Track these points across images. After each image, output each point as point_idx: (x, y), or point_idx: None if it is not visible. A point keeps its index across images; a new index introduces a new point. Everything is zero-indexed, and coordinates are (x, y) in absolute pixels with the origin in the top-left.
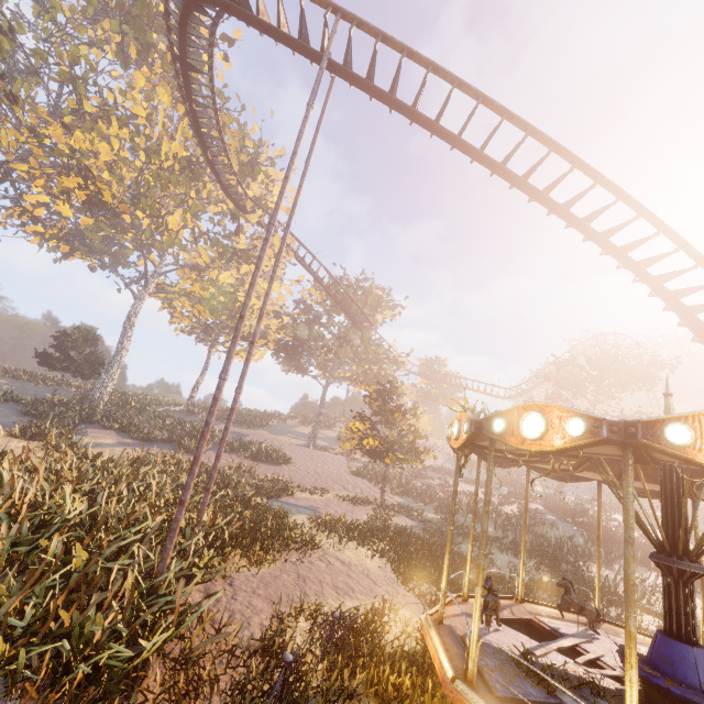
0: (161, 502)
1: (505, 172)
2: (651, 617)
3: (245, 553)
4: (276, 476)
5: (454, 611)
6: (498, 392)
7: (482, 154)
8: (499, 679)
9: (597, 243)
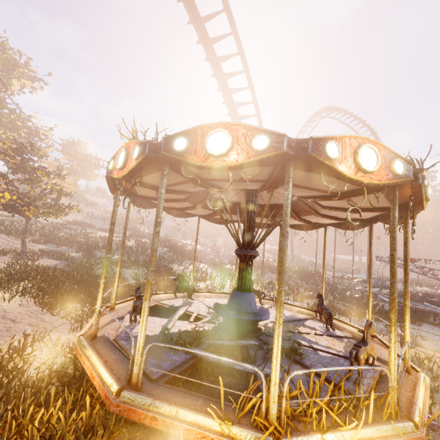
0: None
1: None
2: (203, 283)
3: None
4: None
5: (105, 320)
6: None
7: None
8: (153, 362)
9: (215, 63)
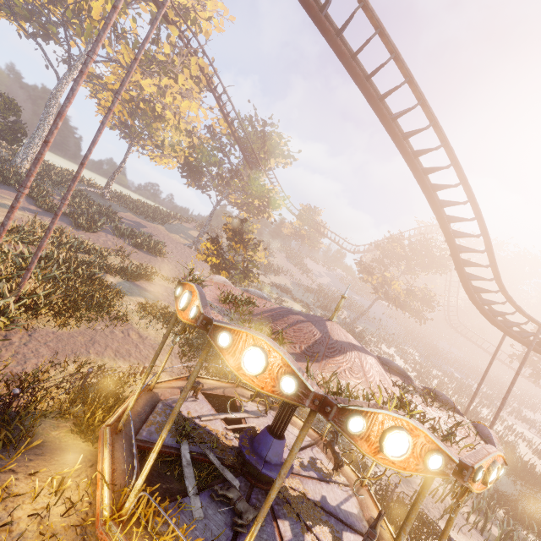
0: (0, 267)
1: (351, 66)
2: None
3: (56, 317)
4: (149, 264)
5: (175, 384)
6: (347, 246)
7: (336, 40)
8: (152, 429)
9: (405, 160)
